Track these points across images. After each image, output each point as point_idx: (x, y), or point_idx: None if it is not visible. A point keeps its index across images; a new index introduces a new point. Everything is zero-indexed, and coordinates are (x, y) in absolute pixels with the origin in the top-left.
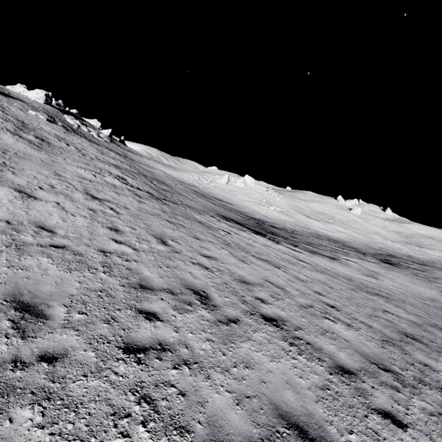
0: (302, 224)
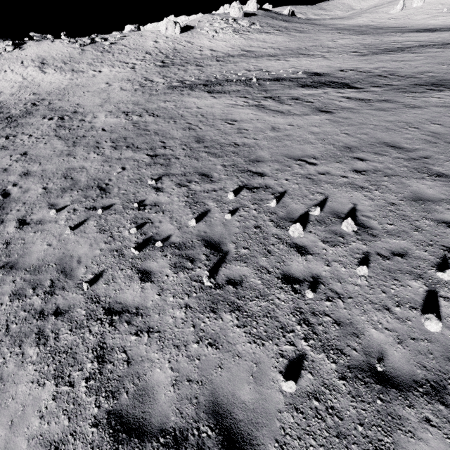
0: None
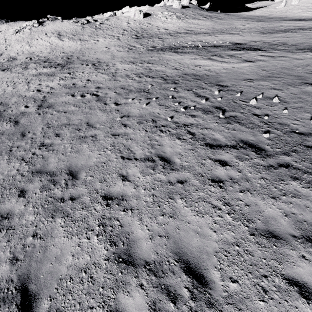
0: None
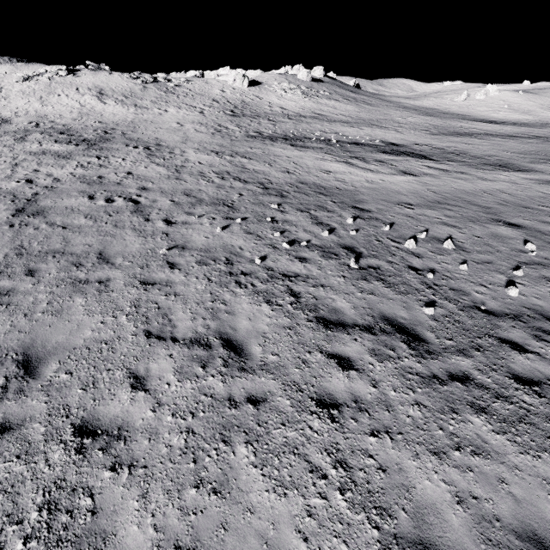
0: (545, 119)
